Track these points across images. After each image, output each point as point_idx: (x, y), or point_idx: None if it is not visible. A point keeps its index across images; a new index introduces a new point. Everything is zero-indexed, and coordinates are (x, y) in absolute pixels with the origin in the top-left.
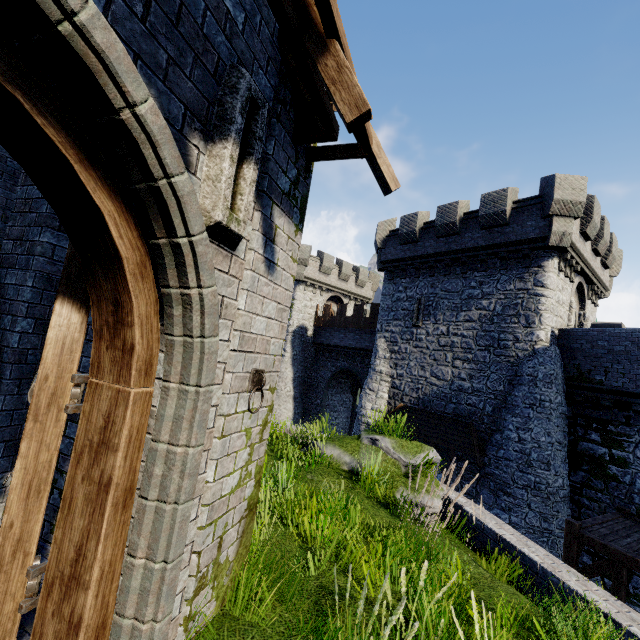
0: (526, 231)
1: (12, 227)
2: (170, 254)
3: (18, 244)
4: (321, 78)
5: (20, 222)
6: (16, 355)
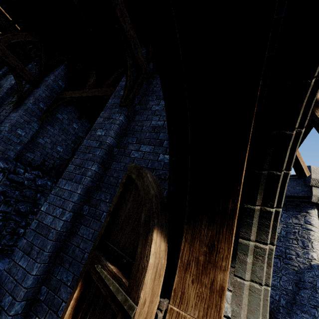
0: (296, 191)
1: (76, 158)
2: (257, 216)
3: (77, 168)
4: (313, 119)
5: (81, 157)
6: (57, 235)
